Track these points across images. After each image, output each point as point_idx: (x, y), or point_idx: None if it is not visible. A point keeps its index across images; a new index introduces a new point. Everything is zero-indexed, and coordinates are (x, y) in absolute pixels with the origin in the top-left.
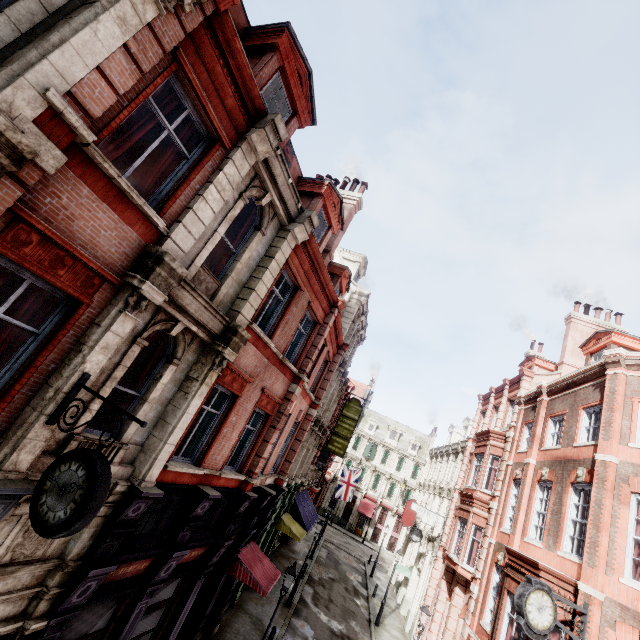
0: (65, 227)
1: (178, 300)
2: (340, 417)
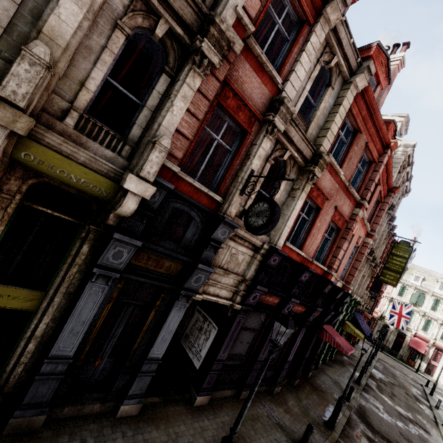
0: (240, 88)
1: (288, 133)
2: (389, 255)
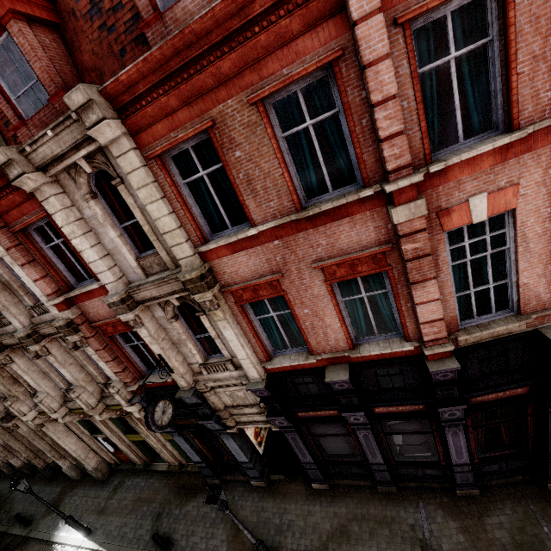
0: (102, 316)
1: (147, 298)
2: None
